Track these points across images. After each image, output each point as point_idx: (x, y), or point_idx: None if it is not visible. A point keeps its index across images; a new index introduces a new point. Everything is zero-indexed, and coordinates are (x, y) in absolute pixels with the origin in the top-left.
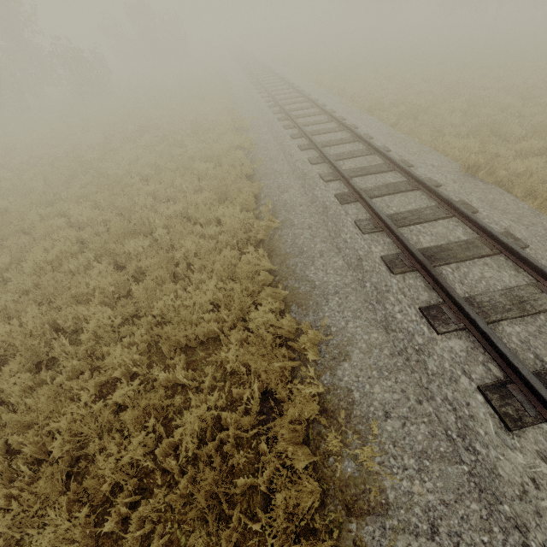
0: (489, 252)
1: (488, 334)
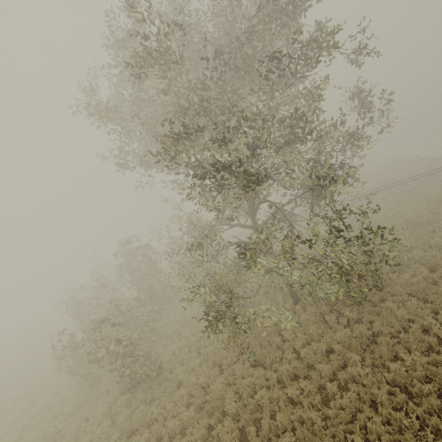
0: (416, 177)
1: (437, 171)
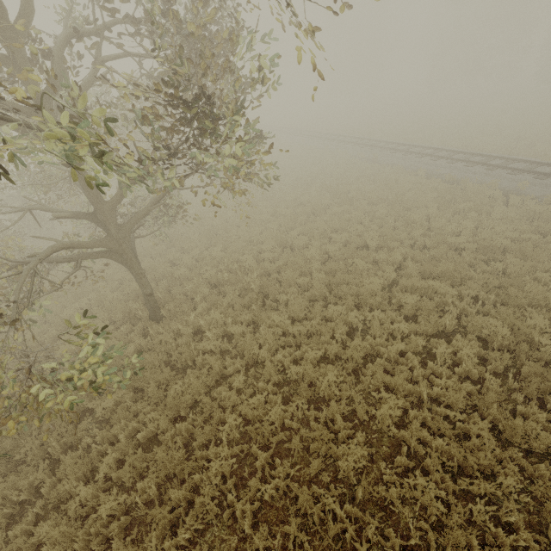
0: None
1: None
